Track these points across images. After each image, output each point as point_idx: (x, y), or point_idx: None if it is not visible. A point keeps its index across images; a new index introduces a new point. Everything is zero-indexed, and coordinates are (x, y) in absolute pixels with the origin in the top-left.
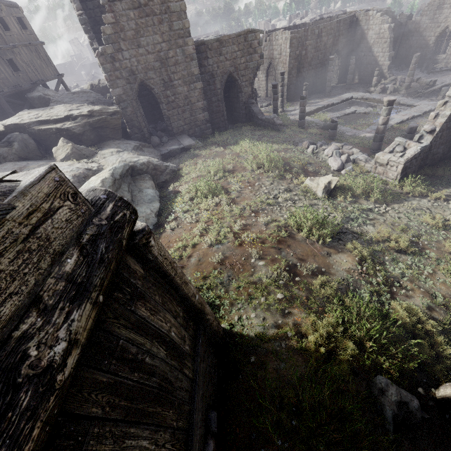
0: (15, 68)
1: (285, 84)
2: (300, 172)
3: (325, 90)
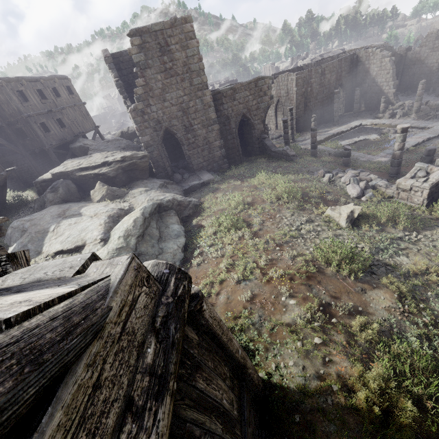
0: (62, 125)
1: (294, 117)
2: (319, 201)
3: (333, 120)
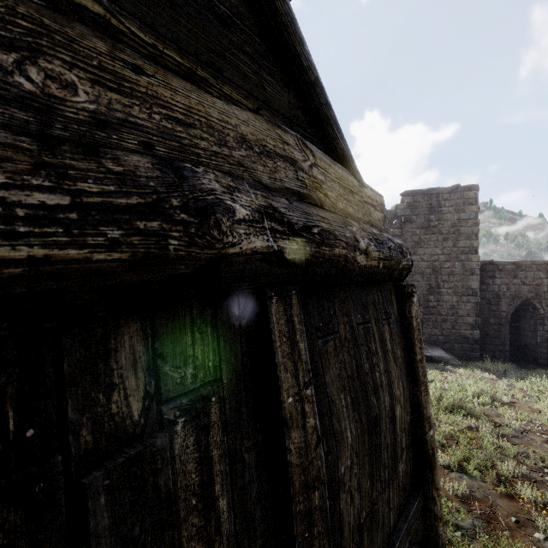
0: None
1: None
2: None
3: None
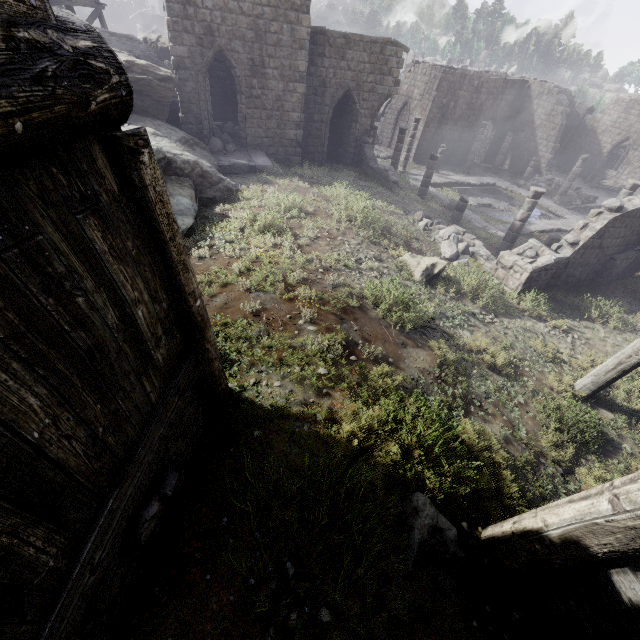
0: None
1: (418, 137)
2: (401, 244)
3: (465, 164)
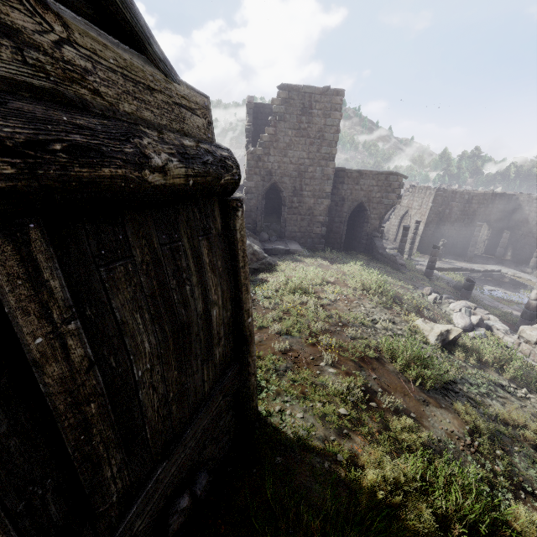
0: None
1: (419, 234)
2: (413, 311)
3: (466, 254)
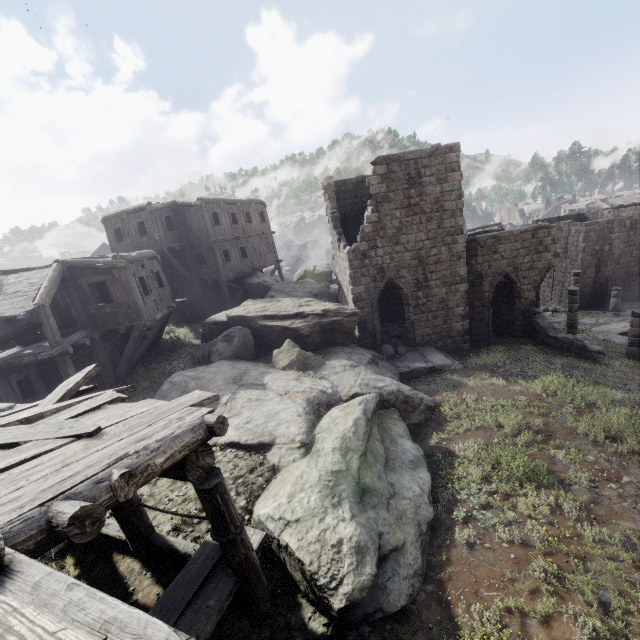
0: (244, 254)
1: None
2: None
3: None
